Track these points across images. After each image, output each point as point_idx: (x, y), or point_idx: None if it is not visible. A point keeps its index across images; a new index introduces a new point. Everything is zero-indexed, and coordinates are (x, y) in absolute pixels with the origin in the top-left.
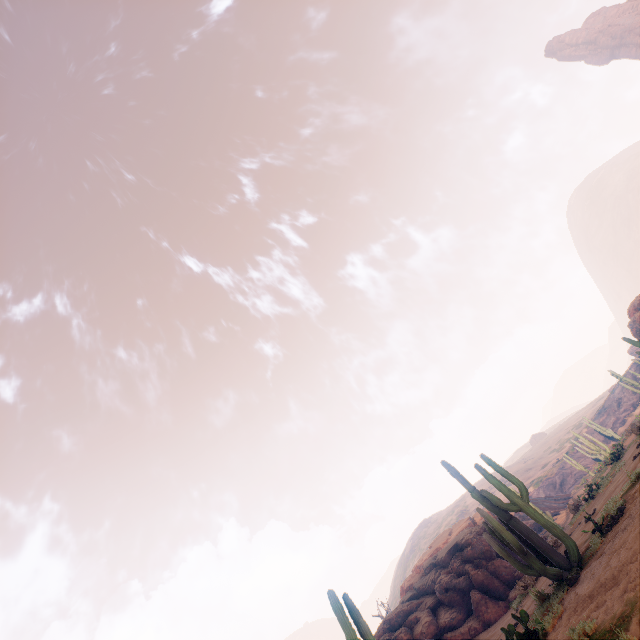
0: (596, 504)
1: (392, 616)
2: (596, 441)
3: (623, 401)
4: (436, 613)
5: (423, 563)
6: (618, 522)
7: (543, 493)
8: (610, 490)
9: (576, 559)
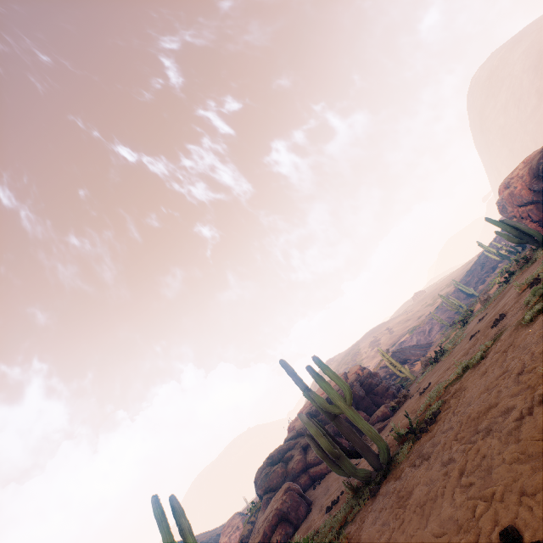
0: (434, 374)
1: (274, 453)
2: (457, 301)
3: (486, 265)
4: (306, 451)
5: (304, 410)
6: (428, 432)
7: (415, 338)
8: (446, 366)
9: (385, 462)
